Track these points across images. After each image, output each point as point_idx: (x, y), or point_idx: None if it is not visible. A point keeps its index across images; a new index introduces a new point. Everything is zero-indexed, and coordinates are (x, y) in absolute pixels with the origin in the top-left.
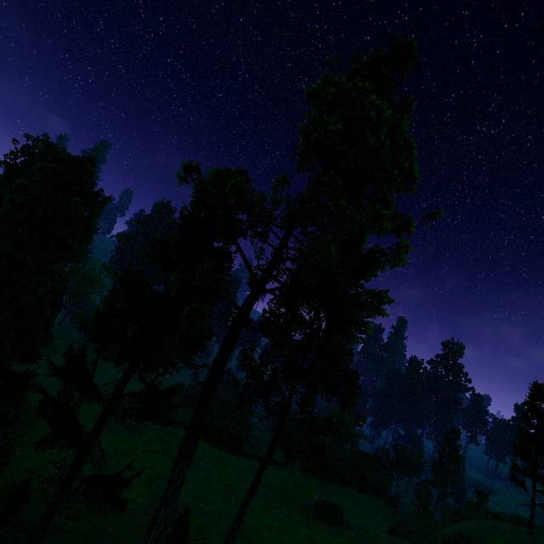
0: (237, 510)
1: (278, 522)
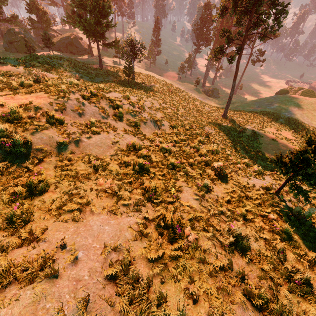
0: None
1: None
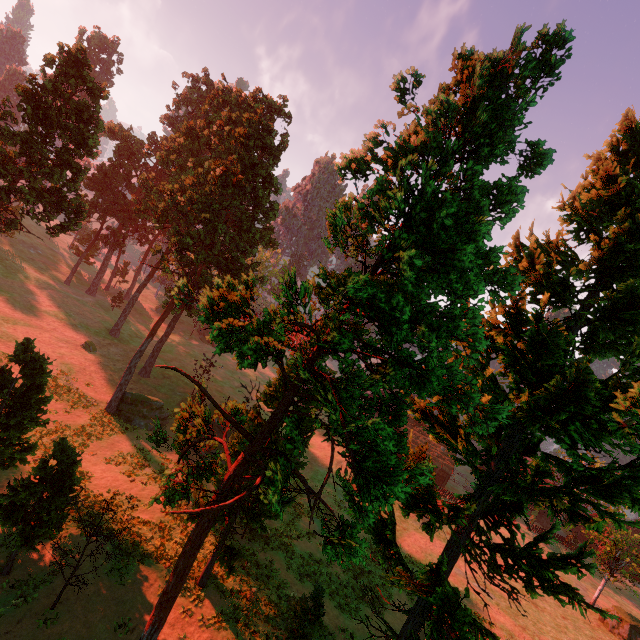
0: (502, 602)
1: (564, 633)
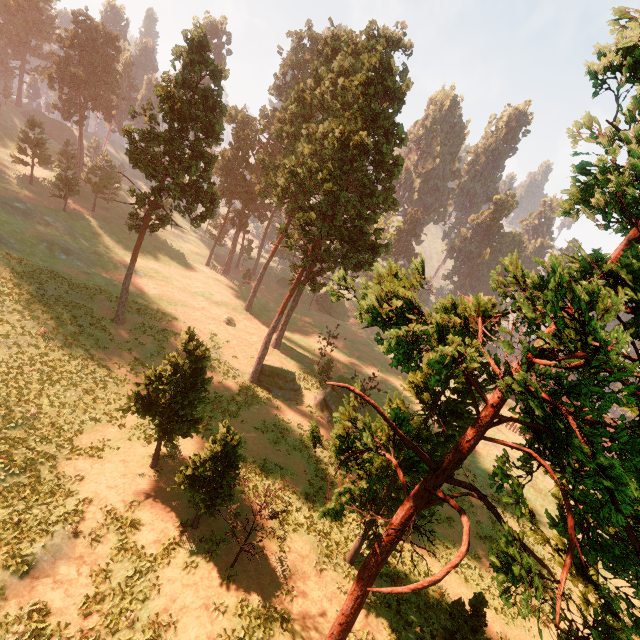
0: None
1: None
